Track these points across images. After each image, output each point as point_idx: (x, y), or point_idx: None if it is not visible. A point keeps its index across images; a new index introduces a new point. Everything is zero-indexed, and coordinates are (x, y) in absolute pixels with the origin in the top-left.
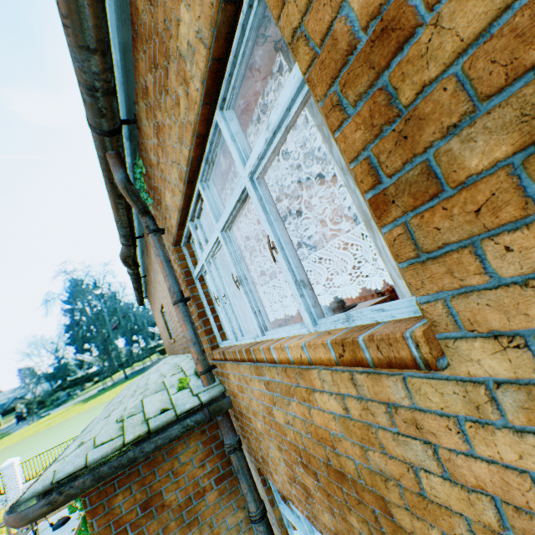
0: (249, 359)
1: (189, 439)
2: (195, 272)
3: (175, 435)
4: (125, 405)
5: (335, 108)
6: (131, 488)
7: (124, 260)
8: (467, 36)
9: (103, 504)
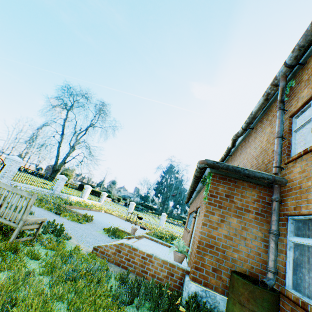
0: None
1: (252, 189)
2: (296, 127)
3: (256, 175)
4: None
5: None
6: (225, 187)
7: (234, 137)
8: None
9: (215, 183)
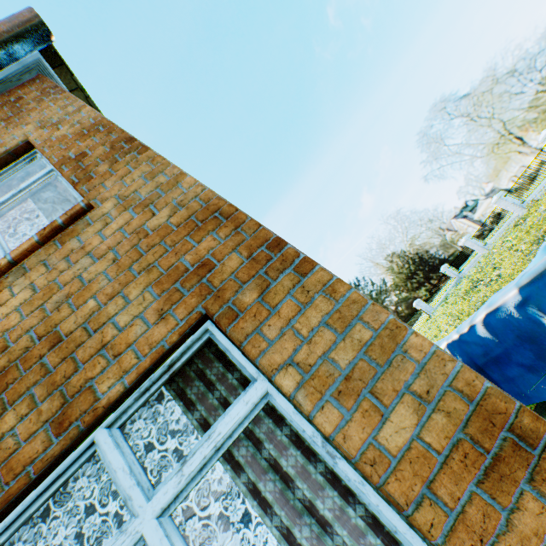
0: None
1: None
2: None
3: None
4: None
5: (62, 168)
6: None
7: None
8: (100, 154)
9: None
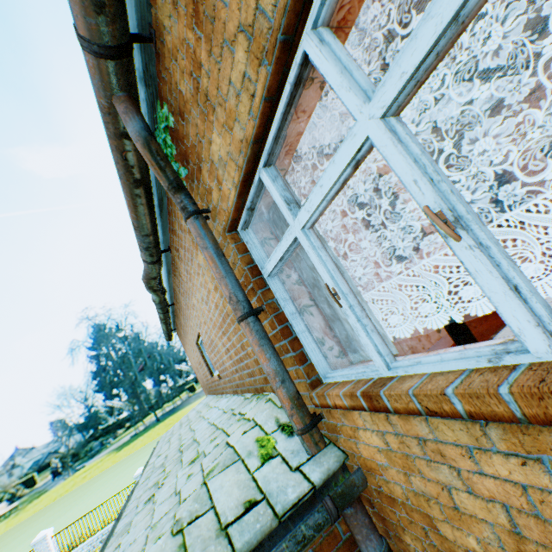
0: (549, 417)
1: None
2: (268, 264)
3: None
4: (175, 485)
5: None
6: None
7: (148, 284)
8: None
9: None
